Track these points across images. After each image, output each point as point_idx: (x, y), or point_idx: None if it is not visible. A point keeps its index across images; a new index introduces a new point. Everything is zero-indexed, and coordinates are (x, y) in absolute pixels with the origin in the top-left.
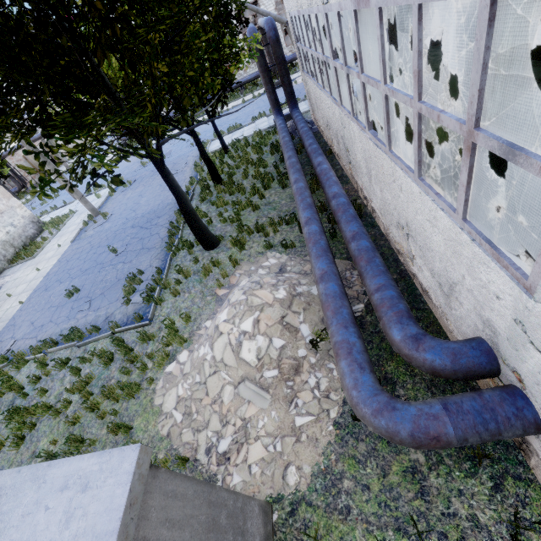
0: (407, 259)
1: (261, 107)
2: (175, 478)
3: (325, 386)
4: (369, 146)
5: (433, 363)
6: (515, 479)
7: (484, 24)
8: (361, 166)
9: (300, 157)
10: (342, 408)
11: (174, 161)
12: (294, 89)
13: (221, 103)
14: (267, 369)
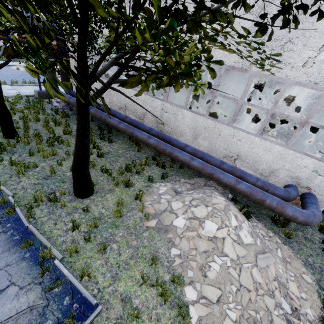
0: None
1: None
2: None
3: (264, 233)
4: (207, 123)
5: (294, 195)
6: None
7: (323, 98)
8: (183, 132)
9: (96, 123)
10: (277, 236)
11: None
12: (20, 73)
13: None
14: (257, 240)
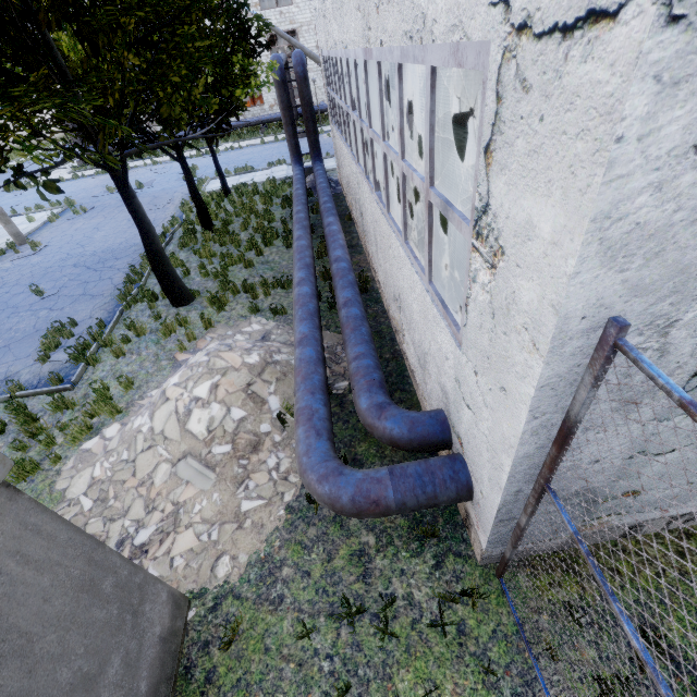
0: (400, 336)
1: (283, 154)
2: (43, 512)
3: (286, 467)
4: (375, 209)
5: (392, 431)
6: (456, 556)
7: (429, 90)
8: (371, 233)
9: (315, 217)
10: (300, 491)
11: (155, 193)
12: (326, 142)
13: (233, 138)
14: (218, 444)
